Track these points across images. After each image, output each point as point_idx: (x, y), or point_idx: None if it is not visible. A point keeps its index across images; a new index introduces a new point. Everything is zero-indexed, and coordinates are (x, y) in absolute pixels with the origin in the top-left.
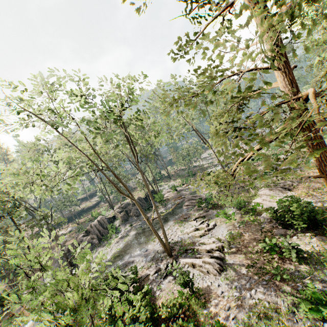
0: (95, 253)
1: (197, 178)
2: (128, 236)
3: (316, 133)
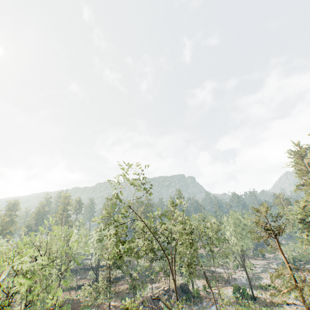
0: None
1: (221, 284)
2: None
3: (300, 291)
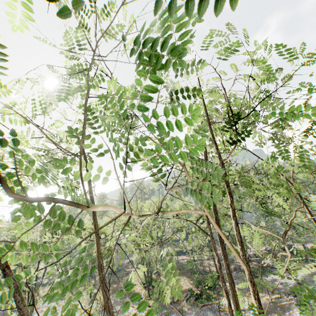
0: (266, 277)
1: None
2: (298, 273)
3: None
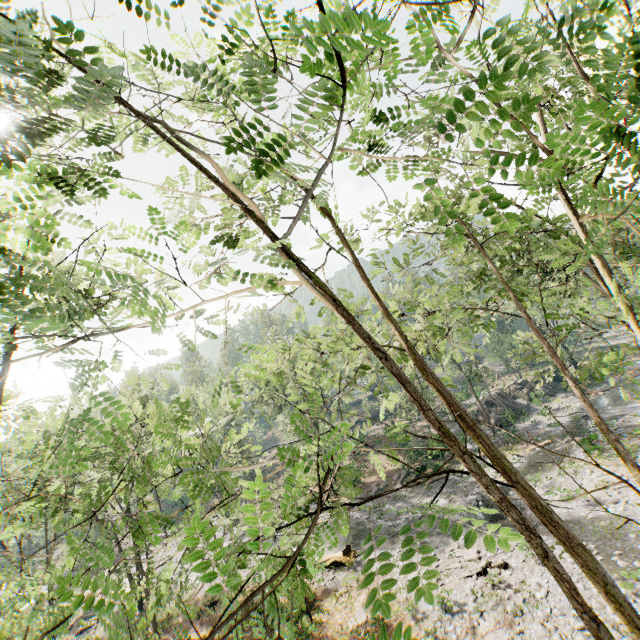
0: (521, 424)
1: (633, 355)
2: (571, 407)
3: None
